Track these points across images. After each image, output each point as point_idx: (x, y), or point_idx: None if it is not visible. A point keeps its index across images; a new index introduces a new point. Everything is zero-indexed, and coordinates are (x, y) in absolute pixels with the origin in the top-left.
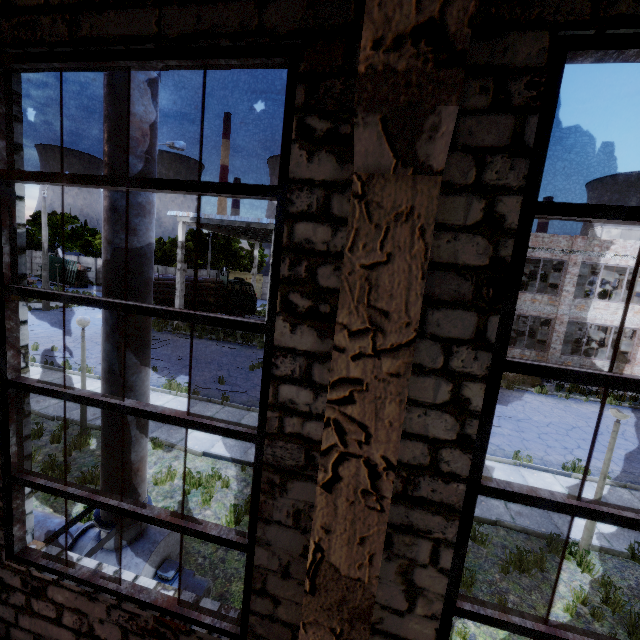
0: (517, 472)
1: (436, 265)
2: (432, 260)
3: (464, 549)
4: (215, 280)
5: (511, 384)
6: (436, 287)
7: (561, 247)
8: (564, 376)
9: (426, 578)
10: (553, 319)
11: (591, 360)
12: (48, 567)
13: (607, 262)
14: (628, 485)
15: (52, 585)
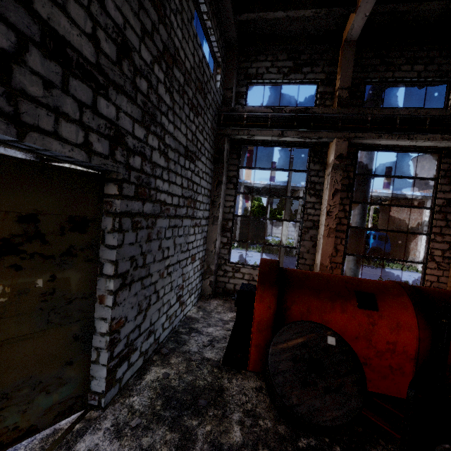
0: None
1: None
2: None
3: None
4: (245, 219)
5: None
6: None
7: None
8: None
9: None
10: None
11: None
12: None
13: None
14: None
15: None
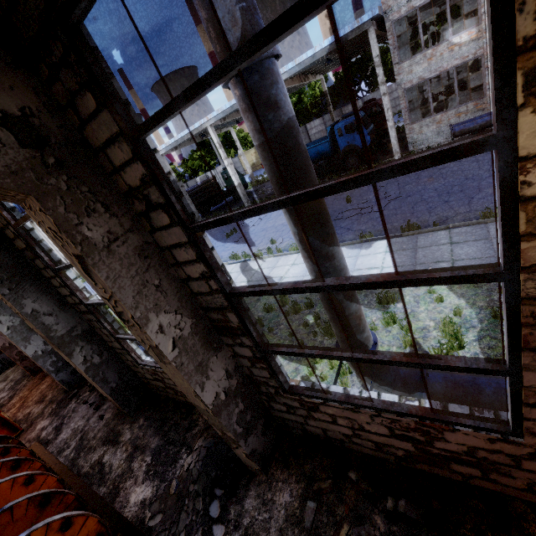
0: (358, 248)
1: (23, 250)
2: (21, 249)
3: (101, 321)
4: (209, 179)
5: None
6: (29, 255)
7: None
8: (62, 269)
9: (104, 331)
10: (483, 55)
11: None
12: None
13: None
14: (452, 225)
15: None
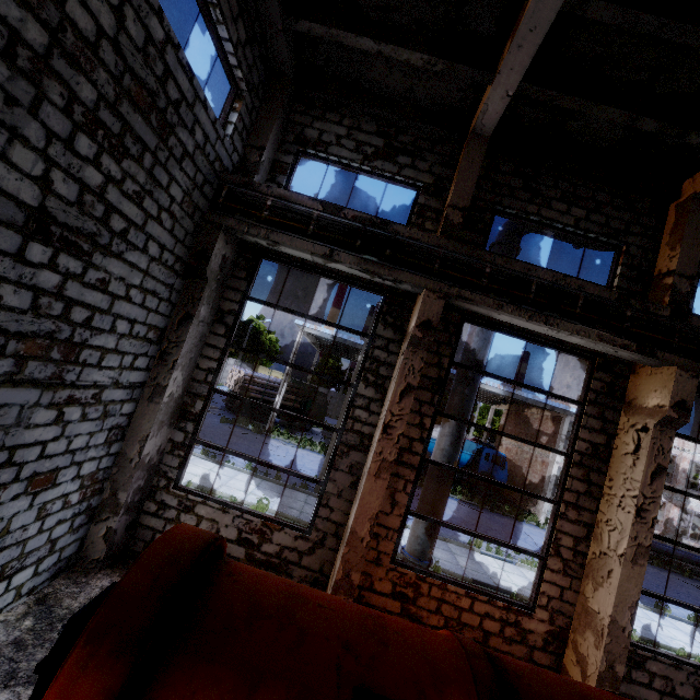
0: (666, 619)
1: None
2: None
3: None
4: (298, 386)
5: None
6: None
7: None
8: None
9: None
10: None
11: None
12: (646, 647)
13: None
14: None
15: (650, 659)
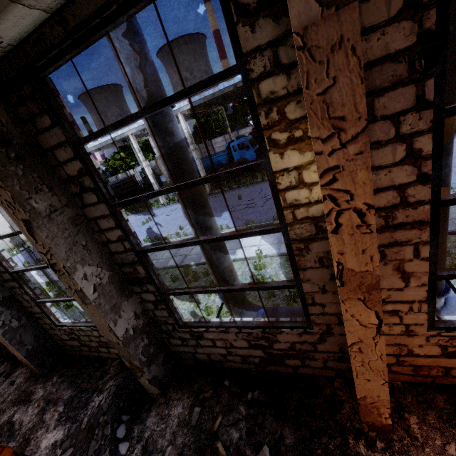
0: None
1: None
2: None
3: (24, 288)
4: (128, 177)
5: None
6: None
7: None
8: None
9: (26, 297)
10: None
11: None
12: None
13: None
14: None
15: None
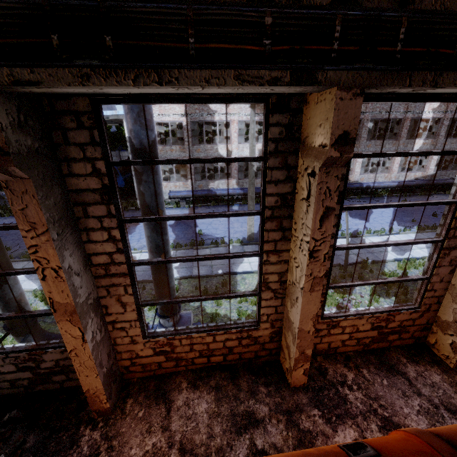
0: None
1: None
2: None
3: None
4: None
5: (166, 205)
6: None
7: (177, 112)
8: None
9: None
10: None
11: (212, 181)
12: None
13: (205, 119)
14: (144, 251)
15: None
